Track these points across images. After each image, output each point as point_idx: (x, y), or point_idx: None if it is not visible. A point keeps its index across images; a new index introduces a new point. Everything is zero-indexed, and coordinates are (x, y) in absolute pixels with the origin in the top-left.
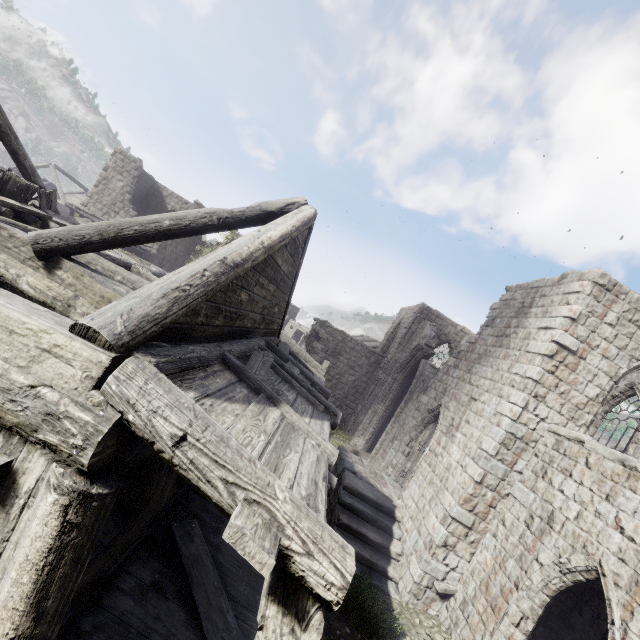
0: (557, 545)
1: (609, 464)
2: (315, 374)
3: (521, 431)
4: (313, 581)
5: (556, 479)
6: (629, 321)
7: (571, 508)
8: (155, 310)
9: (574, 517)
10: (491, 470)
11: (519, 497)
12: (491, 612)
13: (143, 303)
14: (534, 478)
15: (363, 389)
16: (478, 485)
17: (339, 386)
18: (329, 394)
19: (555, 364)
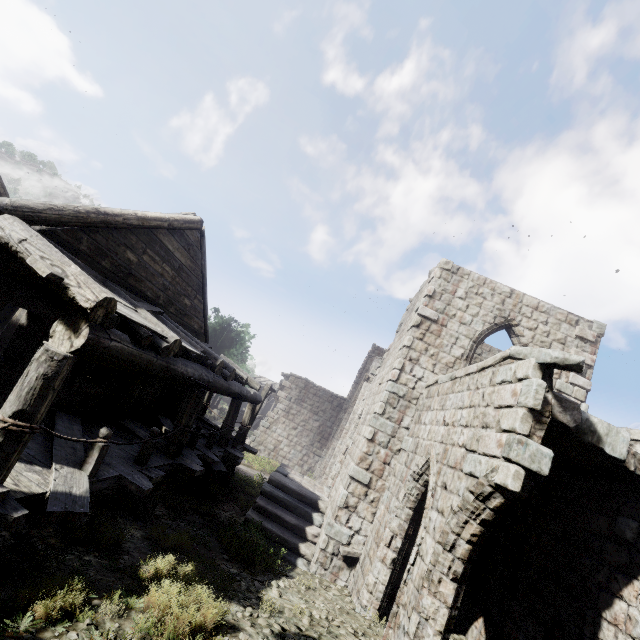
0: (416, 463)
1: (446, 385)
2: (238, 373)
3: (402, 390)
4: (79, 298)
5: (423, 417)
6: (475, 294)
7: (426, 430)
8: (34, 206)
9: (427, 435)
10: (381, 428)
11: (404, 446)
12: (376, 549)
13: (27, 201)
14: (414, 426)
15: (328, 434)
16: (371, 443)
17: (305, 433)
18: (232, 368)
19: (422, 332)
